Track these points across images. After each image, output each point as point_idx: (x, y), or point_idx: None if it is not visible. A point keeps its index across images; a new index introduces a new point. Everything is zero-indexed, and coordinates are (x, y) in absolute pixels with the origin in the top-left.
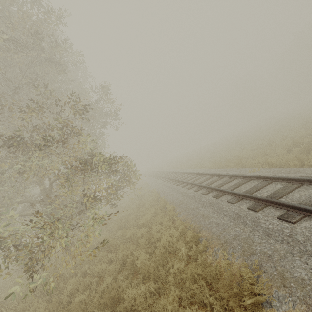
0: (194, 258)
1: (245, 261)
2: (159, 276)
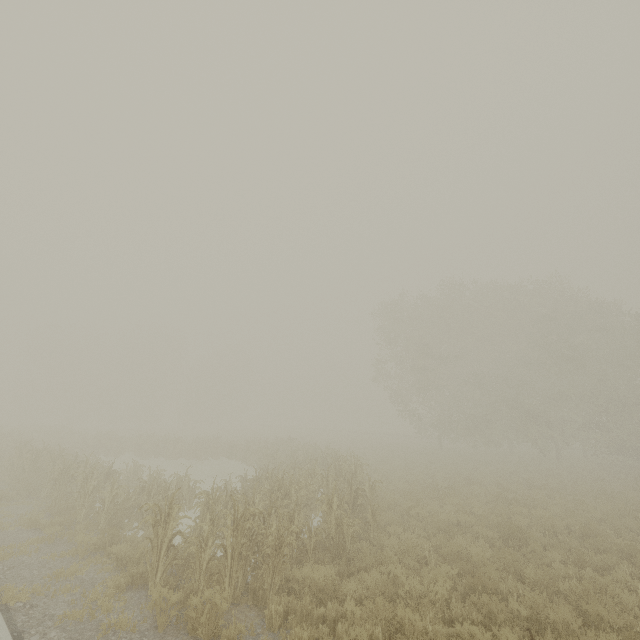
0: None
1: None
2: None
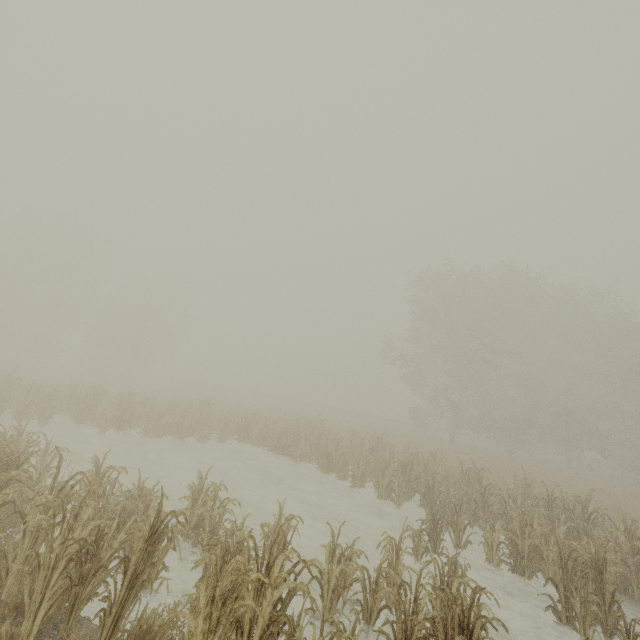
0: None
1: None
2: None
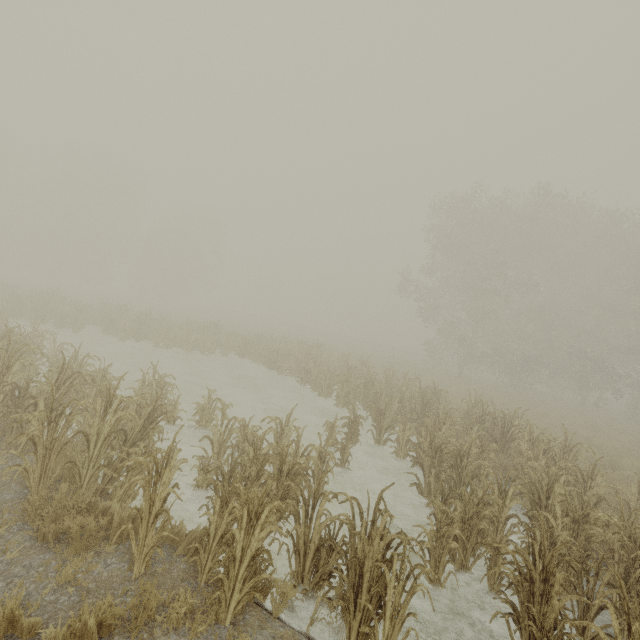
0: None
1: None
2: None
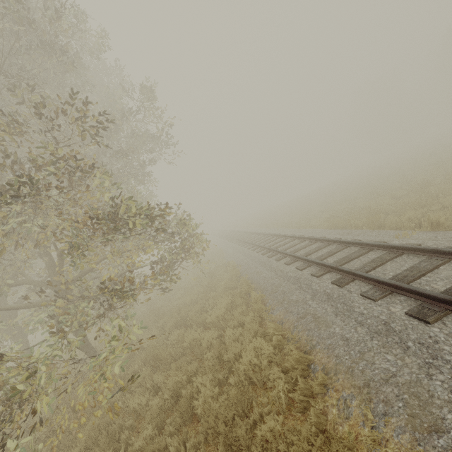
0: (302, 406)
1: (420, 445)
2: (235, 439)
